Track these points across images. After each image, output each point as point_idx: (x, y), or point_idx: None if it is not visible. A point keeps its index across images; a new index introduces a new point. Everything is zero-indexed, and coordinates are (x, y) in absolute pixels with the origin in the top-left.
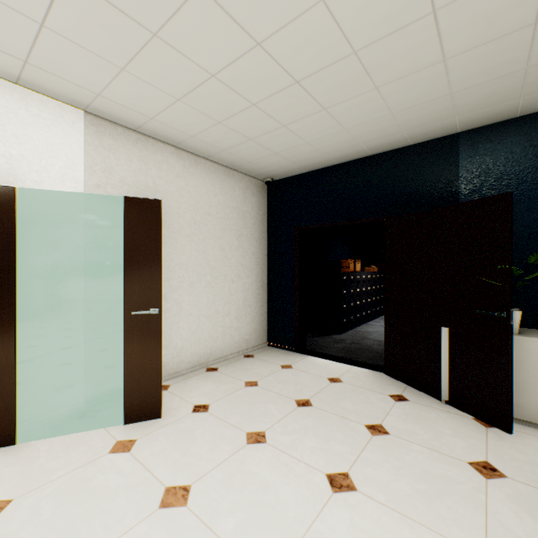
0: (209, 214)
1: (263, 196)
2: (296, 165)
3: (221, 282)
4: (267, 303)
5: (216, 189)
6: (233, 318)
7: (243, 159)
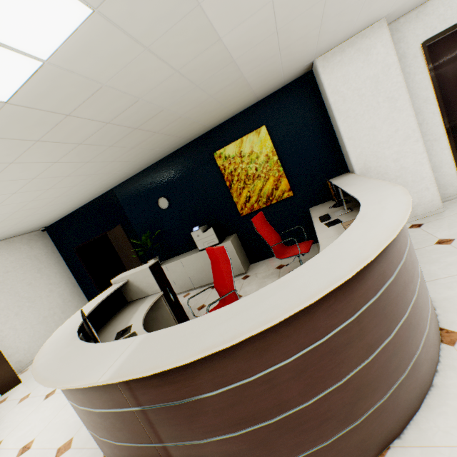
0: (8, 272)
1: (46, 237)
2: (50, 220)
3: (39, 301)
4: (84, 292)
5: (5, 256)
6: (60, 314)
7: (12, 234)
